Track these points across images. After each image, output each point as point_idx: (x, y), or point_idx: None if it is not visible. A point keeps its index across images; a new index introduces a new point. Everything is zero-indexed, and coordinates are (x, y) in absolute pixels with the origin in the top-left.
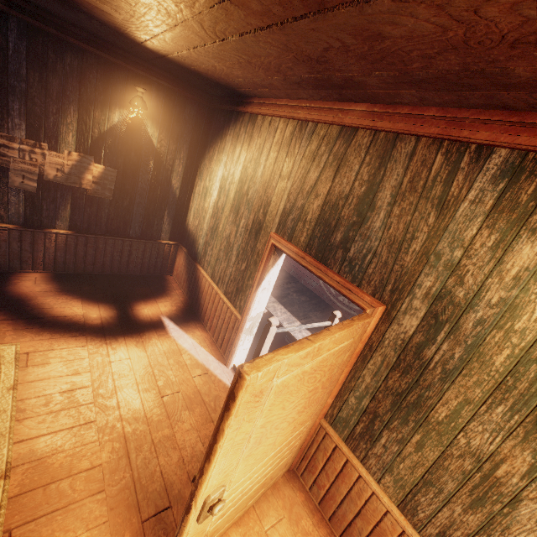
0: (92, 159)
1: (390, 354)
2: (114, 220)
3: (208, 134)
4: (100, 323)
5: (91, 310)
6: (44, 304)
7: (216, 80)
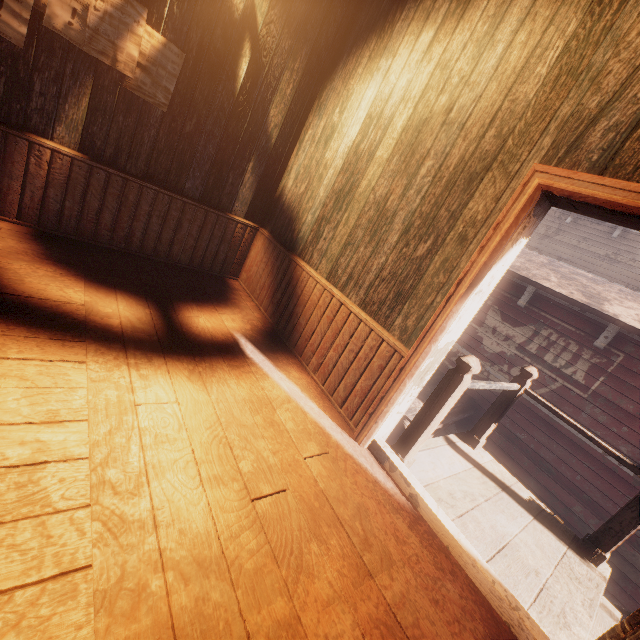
0: (144, 15)
1: None
2: (163, 154)
3: (346, 37)
4: (117, 324)
5: (102, 299)
6: (4, 270)
7: None
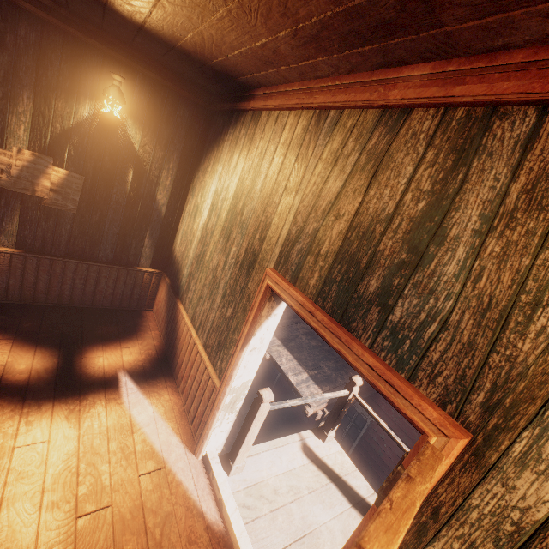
0: (51, 161)
1: (484, 546)
2: (78, 239)
3: (205, 142)
4: (25, 379)
5: (21, 357)
6: None
7: (209, 62)
